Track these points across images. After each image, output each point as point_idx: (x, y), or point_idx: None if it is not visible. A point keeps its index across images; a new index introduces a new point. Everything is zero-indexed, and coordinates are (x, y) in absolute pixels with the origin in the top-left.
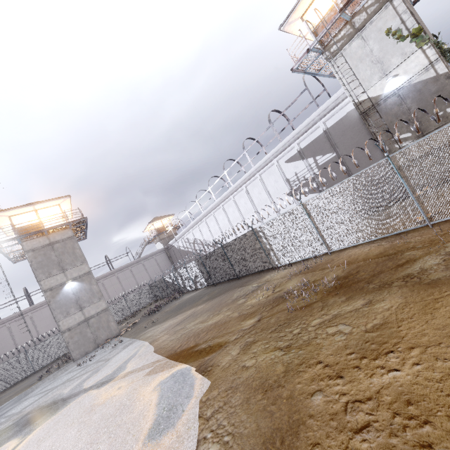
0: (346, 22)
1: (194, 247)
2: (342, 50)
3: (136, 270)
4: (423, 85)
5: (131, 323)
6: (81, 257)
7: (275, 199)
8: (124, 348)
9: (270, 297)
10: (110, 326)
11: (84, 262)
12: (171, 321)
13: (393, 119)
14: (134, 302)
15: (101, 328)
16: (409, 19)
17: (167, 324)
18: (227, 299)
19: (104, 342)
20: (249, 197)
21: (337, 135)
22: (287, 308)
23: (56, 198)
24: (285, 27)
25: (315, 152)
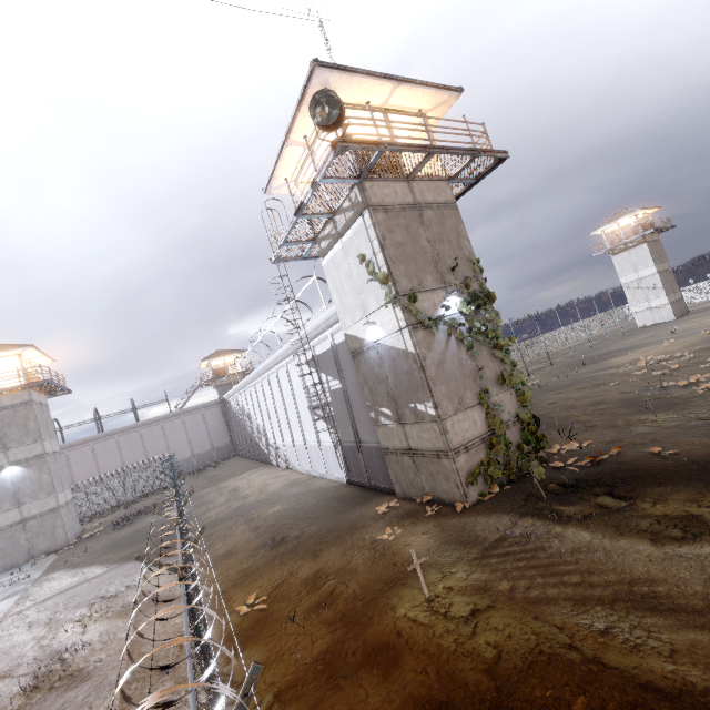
0: (330, 218)
1: (243, 417)
2: (329, 253)
3: (171, 427)
4: (397, 354)
5: (104, 524)
6: (35, 433)
7: (300, 406)
8: (1, 601)
9: (71, 637)
10: (55, 533)
11: (38, 440)
12: (67, 579)
13: (376, 381)
14: (144, 481)
15: (42, 535)
16: (379, 253)
17: (59, 582)
18: (107, 583)
19: (42, 554)
20: (280, 387)
21: (343, 360)
22: (3, 696)
23: (11, 348)
24: (272, 191)
25: (327, 368)
